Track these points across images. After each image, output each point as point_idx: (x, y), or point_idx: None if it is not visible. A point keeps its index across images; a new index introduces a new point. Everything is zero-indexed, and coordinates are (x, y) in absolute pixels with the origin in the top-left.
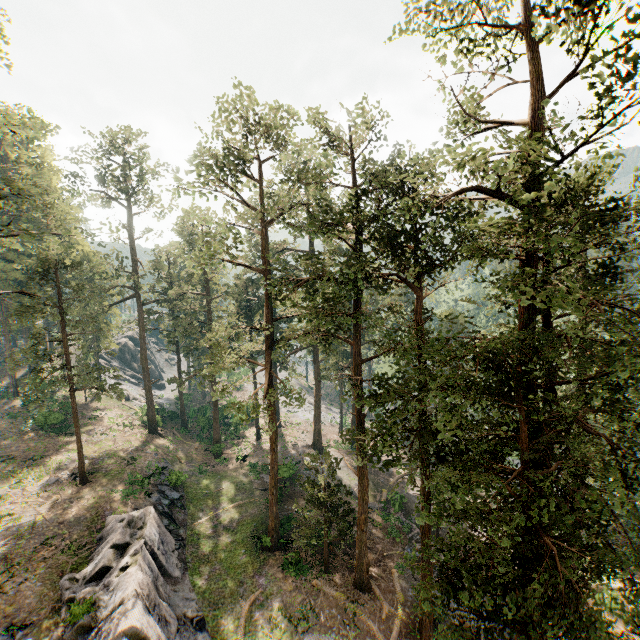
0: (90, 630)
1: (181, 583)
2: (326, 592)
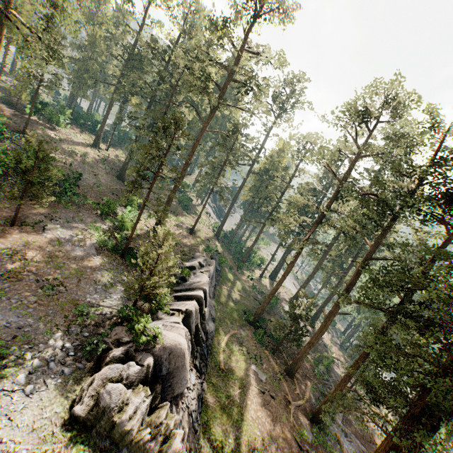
0: (185, 282)
1: (211, 300)
2: (270, 360)
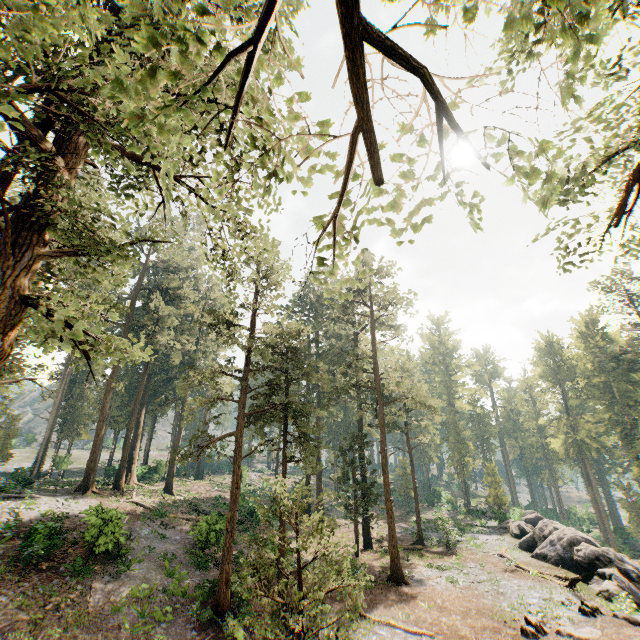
0: None
1: None
2: None
